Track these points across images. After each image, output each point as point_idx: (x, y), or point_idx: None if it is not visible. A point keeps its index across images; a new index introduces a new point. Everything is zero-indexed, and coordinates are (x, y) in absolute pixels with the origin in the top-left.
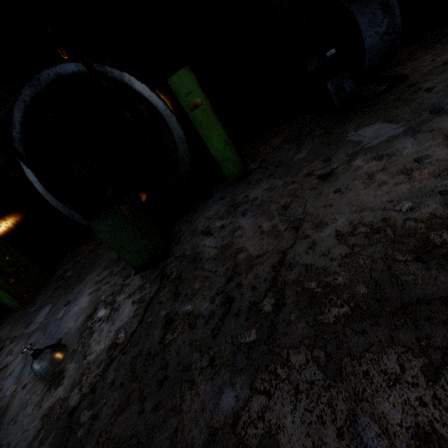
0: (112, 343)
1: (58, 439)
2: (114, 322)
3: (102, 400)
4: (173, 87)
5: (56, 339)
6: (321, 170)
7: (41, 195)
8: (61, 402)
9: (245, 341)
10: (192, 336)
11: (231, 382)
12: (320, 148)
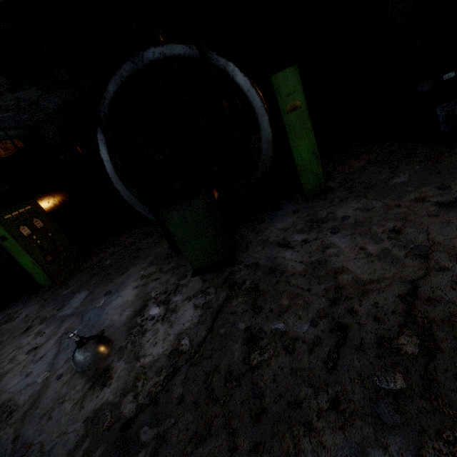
0: (174, 349)
1: (110, 456)
2: (172, 324)
3: (169, 418)
4: (276, 85)
5: (97, 329)
6: (438, 197)
7: (108, 175)
8: (111, 408)
9: (388, 387)
10: (293, 363)
11: (378, 441)
12: (427, 174)
